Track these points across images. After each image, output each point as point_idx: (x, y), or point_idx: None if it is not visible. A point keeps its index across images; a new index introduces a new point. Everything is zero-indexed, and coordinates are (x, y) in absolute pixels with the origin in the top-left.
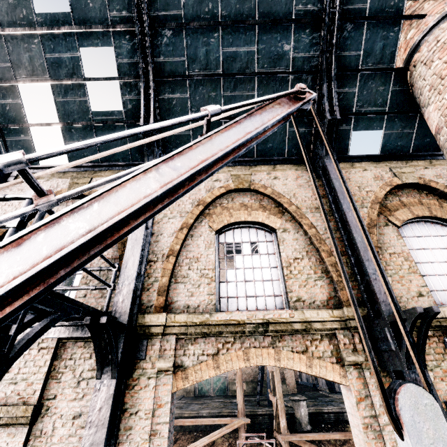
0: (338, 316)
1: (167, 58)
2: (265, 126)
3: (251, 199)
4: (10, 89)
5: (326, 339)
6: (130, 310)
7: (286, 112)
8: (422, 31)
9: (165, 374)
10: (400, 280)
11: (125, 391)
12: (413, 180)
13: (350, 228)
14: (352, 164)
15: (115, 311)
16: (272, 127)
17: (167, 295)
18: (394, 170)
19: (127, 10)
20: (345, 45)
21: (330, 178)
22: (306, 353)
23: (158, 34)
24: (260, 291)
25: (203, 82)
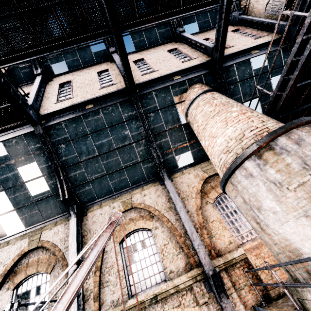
0: (190, 276)
1: (66, 157)
2: (98, 253)
3: (134, 213)
4: None
5: (189, 292)
6: None
7: (108, 237)
8: (186, 107)
9: None
10: (219, 237)
11: None
12: (213, 172)
13: (183, 222)
14: (182, 172)
15: None
16: (104, 245)
17: (100, 299)
18: (203, 169)
19: (38, 143)
20: (154, 122)
21: (169, 192)
22: (180, 305)
23: (58, 148)
24: (151, 272)
25: (90, 161)
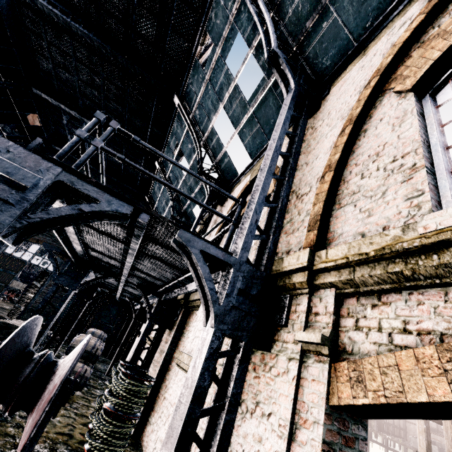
0: None
1: None
2: None
3: None
4: (212, 132)
5: None
6: (246, 243)
7: None
8: None
9: (314, 360)
10: None
11: (247, 364)
12: None
13: None
14: None
15: (233, 248)
16: None
17: (326, 230)
18: None
19: None
20: None
21: None
22: None
23: None
24: None
25: None
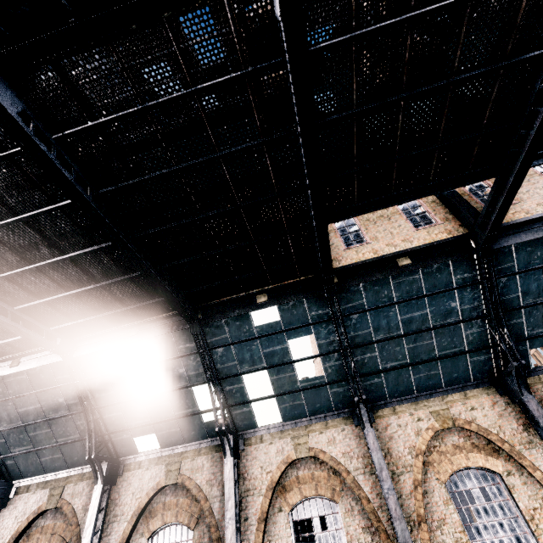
0: None
1: (356, 332)
2: None
3: (459, 437)
4: (236, 378)
5: None
6: None
7: None
8: None
9: None
10: None
11: None
12: None
13: None
14: (539, 377)
15: None
16: None
17: None
18: None
19: (322, 309)
20: (503, 292)
21: (536, 419)
22: None
23: (347, 319)
24: None
25: (388, 342)
